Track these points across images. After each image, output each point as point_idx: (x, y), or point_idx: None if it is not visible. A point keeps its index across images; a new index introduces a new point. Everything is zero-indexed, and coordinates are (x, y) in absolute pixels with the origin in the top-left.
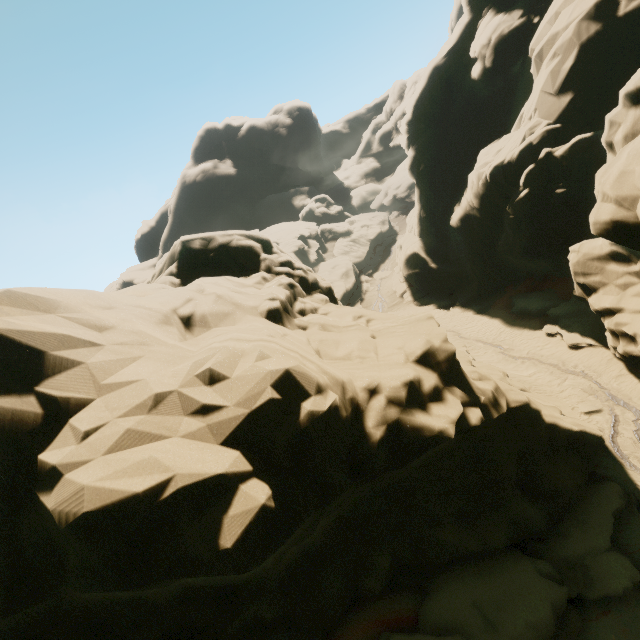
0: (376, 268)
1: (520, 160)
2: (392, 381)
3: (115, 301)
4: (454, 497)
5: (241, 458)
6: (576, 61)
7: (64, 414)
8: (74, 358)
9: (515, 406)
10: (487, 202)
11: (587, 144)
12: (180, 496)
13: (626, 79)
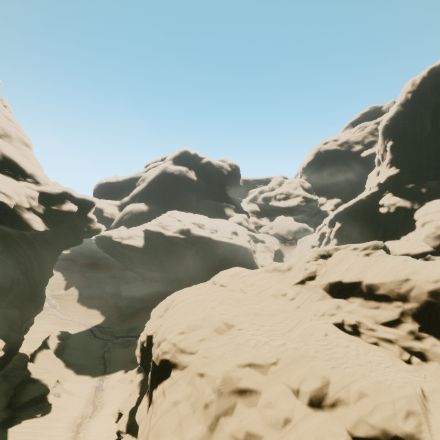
0: None
1: (415, 254)
2: None
3: None
4: None
5: None
6: None
7: None
8: None
9: None
10: None
11: None
12: None
13: None
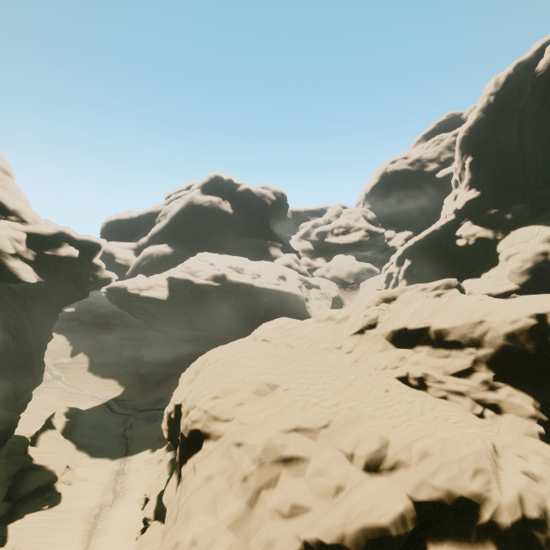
0: None
1: (497, 293)
2: None
3: None
4: None
5: None
6: (530, 265)
7: None
8: None
9: None
10: None
11: None
12: None
13: (548, 281)
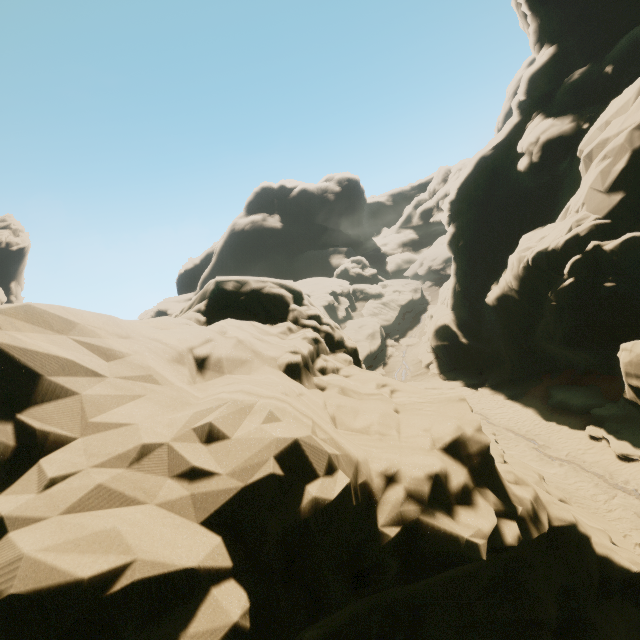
0: (403, 334)
1: (565, 249)
2: (414, 470)
3: (134, 331)
4: (475, 634)
5: (221, 547)
6: (628, 164)
7: (37, 451)
8: (70, 387)
9: (558, 525)
10: (527, 285)
11: (639, 242)
12: (133, 592)
13: None
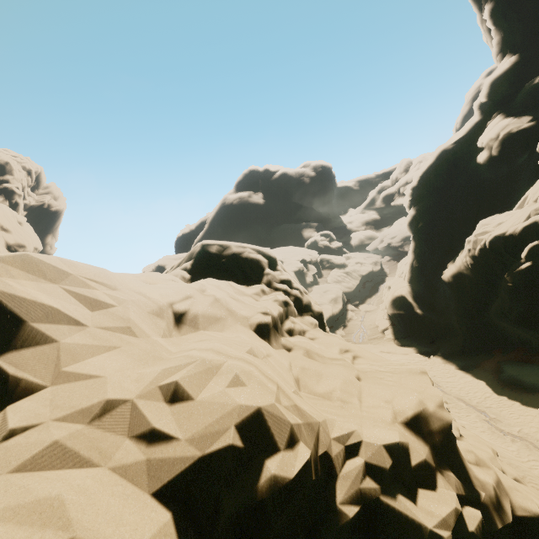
0: (363, 300)
1: (523, 235)
2: (376, 444)
3: (122, 283)
4: None
5: (170, 526)
6: None
7: (7, 397)
8: (50, 334)
9: (522, 515)
10: (483, 266)
11: None
12: None
13: None
